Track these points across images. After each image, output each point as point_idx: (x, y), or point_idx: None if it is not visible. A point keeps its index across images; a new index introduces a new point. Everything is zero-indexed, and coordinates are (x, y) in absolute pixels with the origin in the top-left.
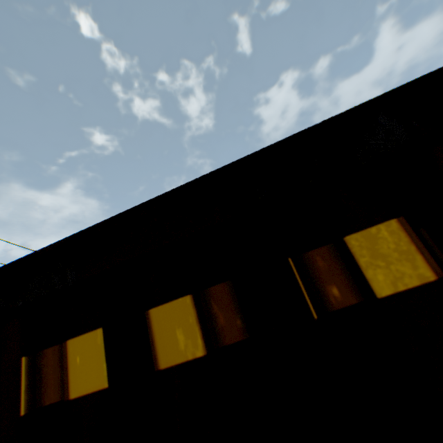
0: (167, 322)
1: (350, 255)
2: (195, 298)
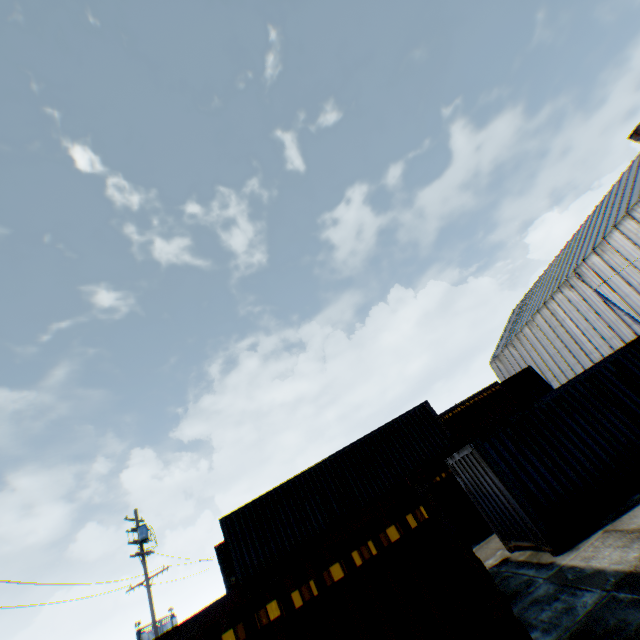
0: (227, 636)
1: (267, 608)
2: (234, 627)
